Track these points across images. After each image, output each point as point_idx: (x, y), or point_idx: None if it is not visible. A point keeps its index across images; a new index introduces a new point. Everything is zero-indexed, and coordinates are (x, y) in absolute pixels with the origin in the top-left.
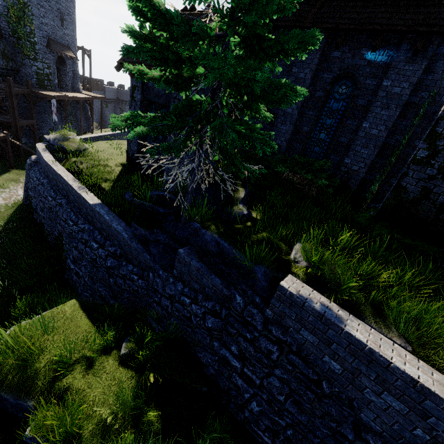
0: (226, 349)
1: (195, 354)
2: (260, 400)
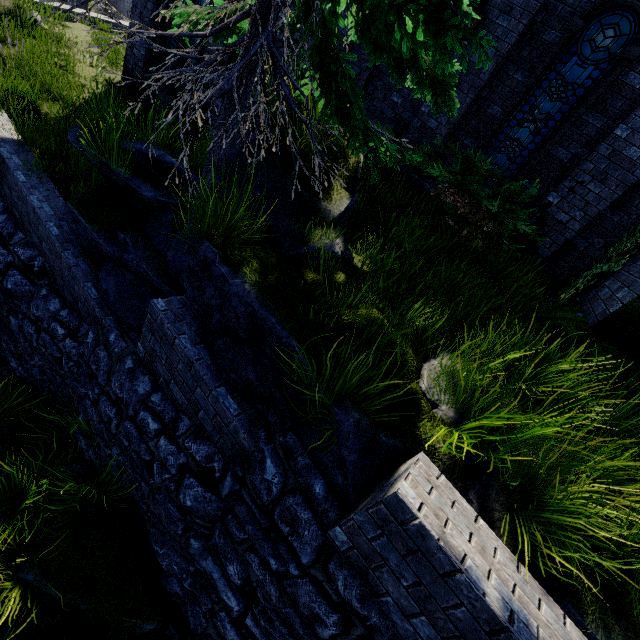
0: (216, 563)
1: (149, 542)
2: None
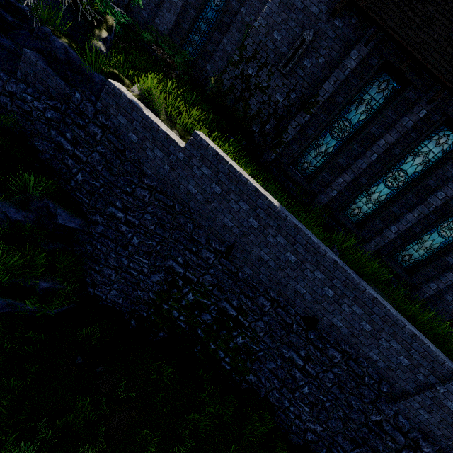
0: (62, 137)
1: (33, 144)
2: (84, 173)
